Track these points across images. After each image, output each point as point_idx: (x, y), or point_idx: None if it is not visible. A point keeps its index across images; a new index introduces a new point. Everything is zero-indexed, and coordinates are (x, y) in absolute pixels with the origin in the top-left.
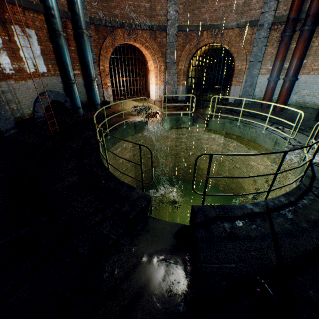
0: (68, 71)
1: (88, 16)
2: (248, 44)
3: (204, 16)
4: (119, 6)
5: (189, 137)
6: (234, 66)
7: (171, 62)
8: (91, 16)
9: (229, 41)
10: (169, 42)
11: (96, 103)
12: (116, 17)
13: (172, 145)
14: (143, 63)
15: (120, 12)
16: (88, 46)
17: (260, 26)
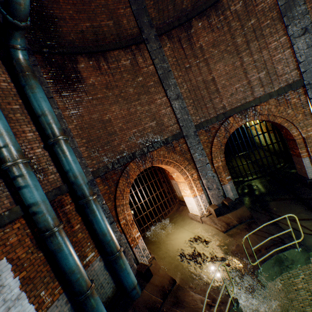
0: (74, 280)
1: (90, 171)
2: (300, 107)
3: (220, 104)
4: (123, 139)
5: (308, 277)
6: (290, 135)
7: (203, 164)
8: (94, 168)
9: (267, 114)
10: (192, 145)
11: (131, 286)
12: (123, 152)
13: (282, 301)
14: (160, 171)
15: (126, 145)
16: (98, 212)
17: (309, 84)
